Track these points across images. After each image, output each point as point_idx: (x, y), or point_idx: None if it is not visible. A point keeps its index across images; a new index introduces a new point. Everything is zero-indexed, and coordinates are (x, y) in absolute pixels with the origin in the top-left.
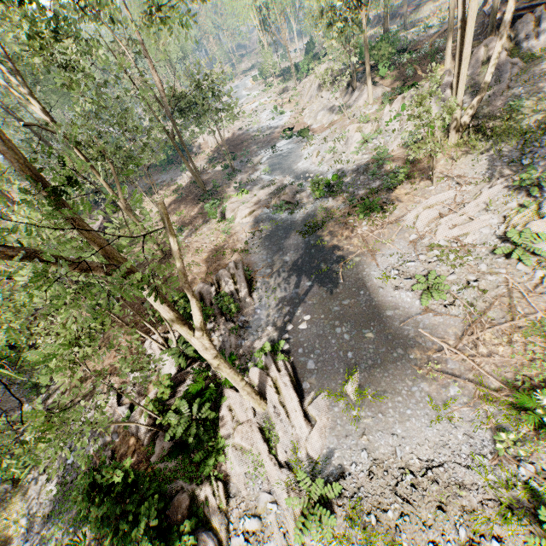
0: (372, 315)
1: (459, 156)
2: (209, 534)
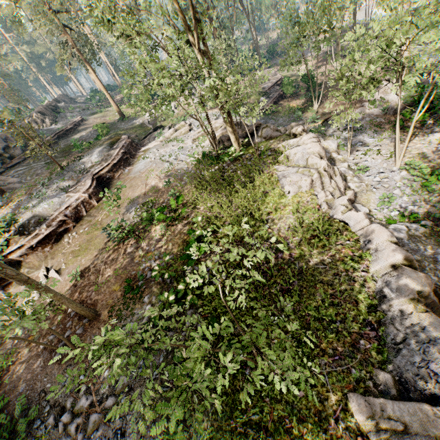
0: None
1: None
2: None
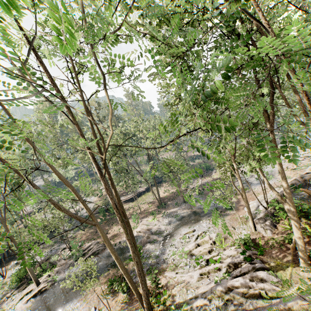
0: (51, 309)
1: None
2: (15, 290)
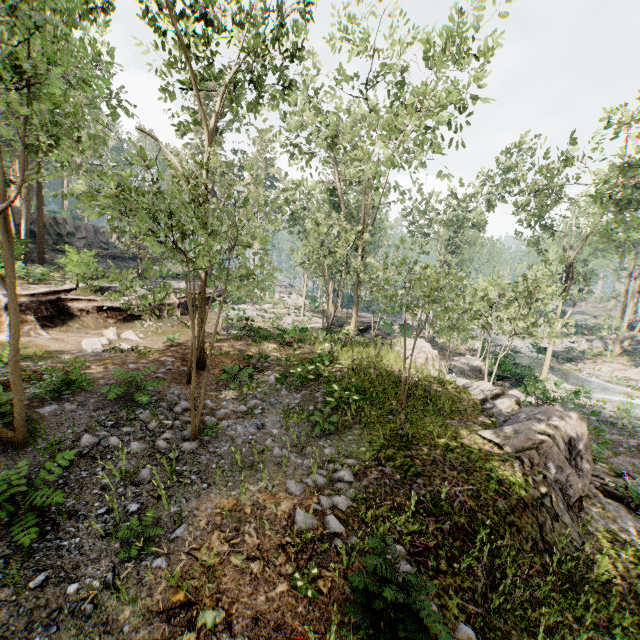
0: (586, 381)
1: (619, 359)
2: None
